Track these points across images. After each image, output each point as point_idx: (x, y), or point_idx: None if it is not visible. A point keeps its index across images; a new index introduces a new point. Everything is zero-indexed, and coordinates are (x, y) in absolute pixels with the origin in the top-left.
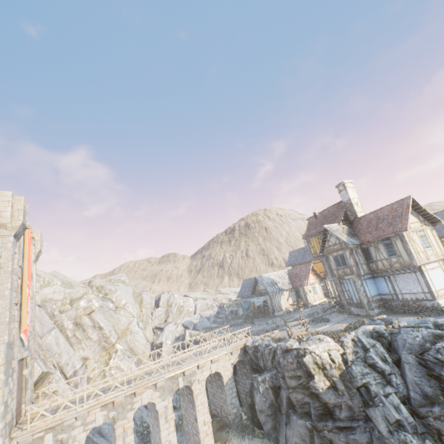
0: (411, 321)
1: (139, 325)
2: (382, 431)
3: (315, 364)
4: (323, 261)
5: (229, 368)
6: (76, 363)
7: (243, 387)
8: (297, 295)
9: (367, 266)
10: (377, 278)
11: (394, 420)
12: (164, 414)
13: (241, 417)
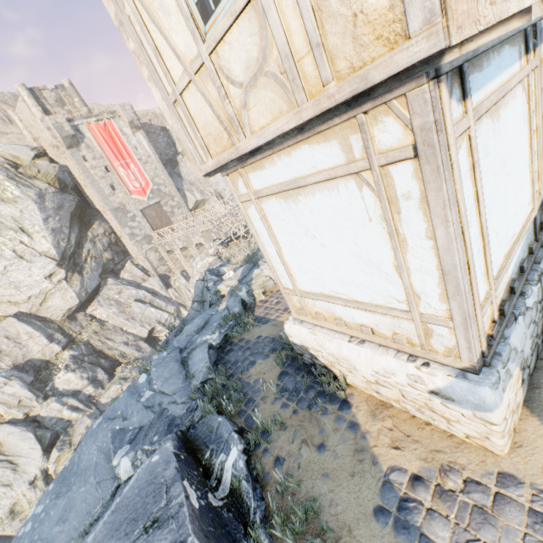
0: (223, 311)
1: None
2: None
3: None
4: None
5: None
6: None
7: None
8: None
9: None
10: None
11: None
12: None
13: None
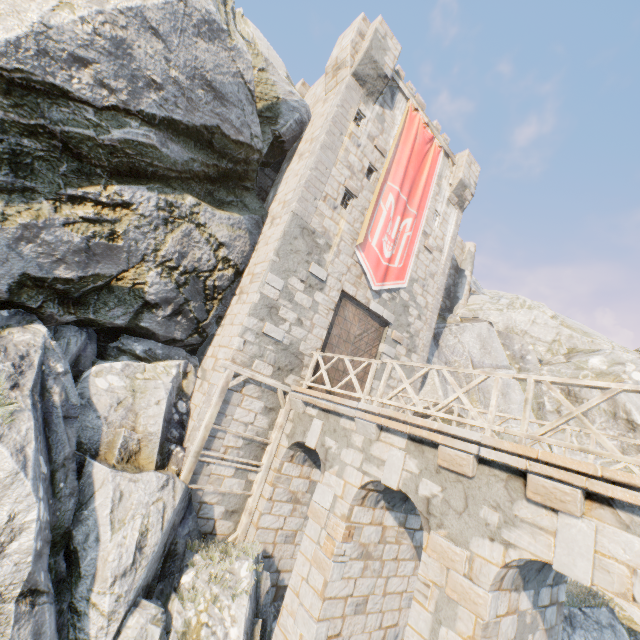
0: None
1: None
2: None
3: None
4: None
5: None
6: None
7: None
8: None
9: None
10: None
11: None
12: None
13: None
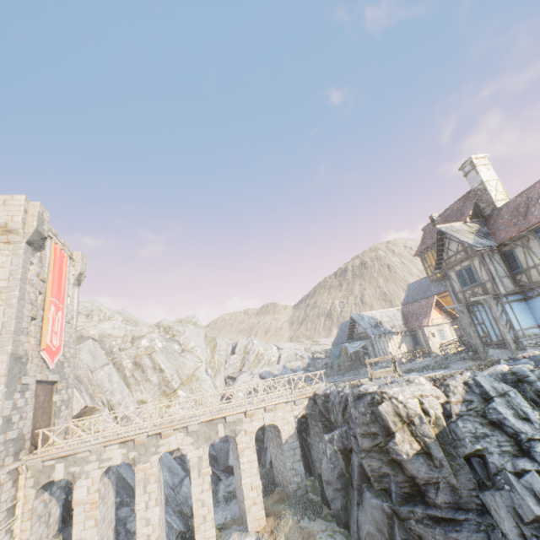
0: None
1: (208, 371)
2: (507, 532)
3: (396, 416)
4: (447, 285)
5: (290, 422)
6: (130, 404)
7: (316, 452)
8: (415, 341)
9: (512, 280)
10: (532, 299)
11: (531, 517)
12: (197, 466)
13: (306, 490)
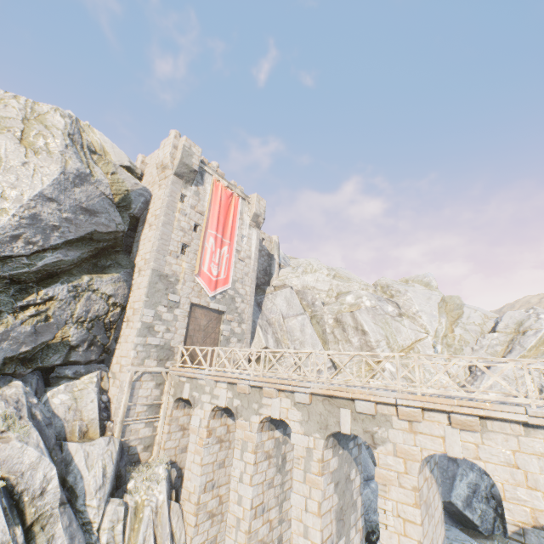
0: None
1: (436, 348)
2: None
3: None
4: None
5: (541, 487)
6: (321, 361)
7: None
8: None
9: None
10: None
11: None
12: (304, 463)
13: None
